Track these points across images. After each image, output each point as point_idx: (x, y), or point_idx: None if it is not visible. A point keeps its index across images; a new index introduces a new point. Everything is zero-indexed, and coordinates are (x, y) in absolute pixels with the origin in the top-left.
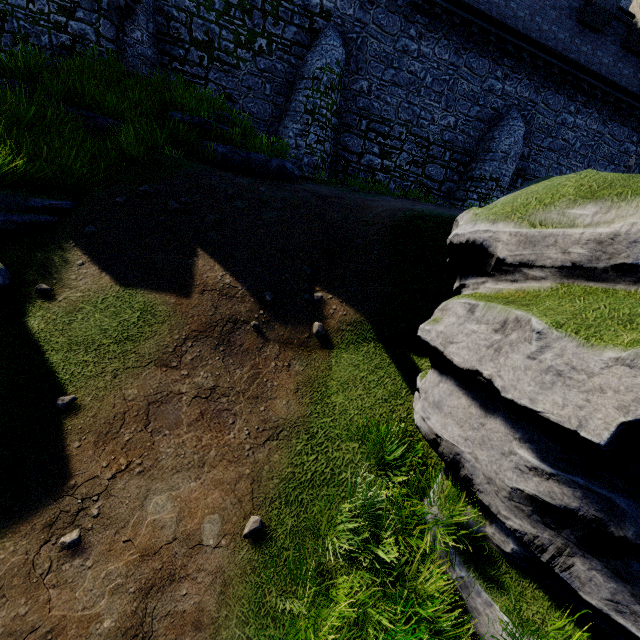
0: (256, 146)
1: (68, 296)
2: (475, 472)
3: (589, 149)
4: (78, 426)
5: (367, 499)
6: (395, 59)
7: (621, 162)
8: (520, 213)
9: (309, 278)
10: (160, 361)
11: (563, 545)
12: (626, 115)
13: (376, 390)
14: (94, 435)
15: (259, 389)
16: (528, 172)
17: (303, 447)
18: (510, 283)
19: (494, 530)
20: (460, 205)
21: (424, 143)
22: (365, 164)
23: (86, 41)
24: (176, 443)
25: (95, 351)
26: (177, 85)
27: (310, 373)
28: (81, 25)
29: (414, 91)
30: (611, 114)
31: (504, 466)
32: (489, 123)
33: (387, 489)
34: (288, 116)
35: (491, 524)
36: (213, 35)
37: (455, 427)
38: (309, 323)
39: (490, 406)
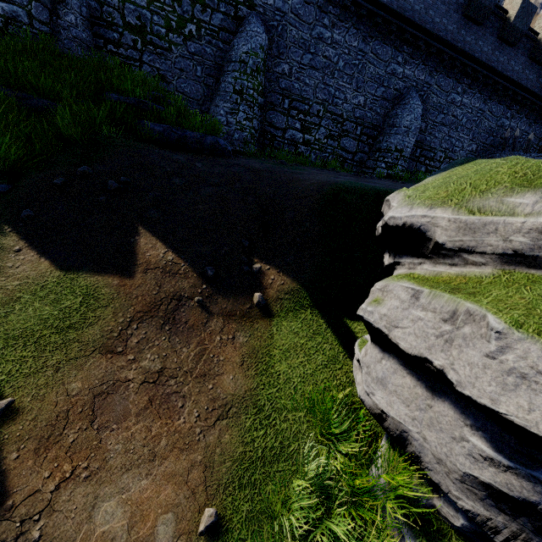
0: (191, 125)
1: (4, 285)
2: (423, 451)
3: (473, 124)
4: (16, 433)
5: (316, 470)
6: (312, 45)
7: (498, 134)
8: (457, 199)
9: (247, 250)
10: (105, 348)
11: (518, 530)
12: (502, 95)
13: (316, 356)
14: (34, 441)
15: (206, 366)
16: (425, 143)
17: (252, 422)
18: (449, 266)
19: (442, 504)
20: (371, 173)
21: (339, 119)
22: (289, 138)
23: (18, 23)
24: (124, 437)
25: (34, 344)
26: (112, 67)
27: (254, 343)
28: (12, 7)
29: (329, 74)
30: (490, 94)
31: (455, 450)
32: (393, 102)
33: (334, 457)
34: (219, 96)
35: (439, 497)
36: (145, 20)
37: (401, 406)
38: (250, 294)
39: (437, 388)
